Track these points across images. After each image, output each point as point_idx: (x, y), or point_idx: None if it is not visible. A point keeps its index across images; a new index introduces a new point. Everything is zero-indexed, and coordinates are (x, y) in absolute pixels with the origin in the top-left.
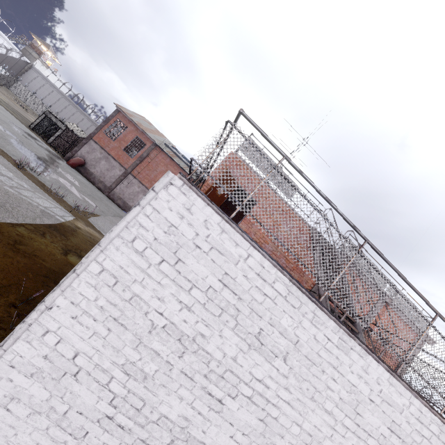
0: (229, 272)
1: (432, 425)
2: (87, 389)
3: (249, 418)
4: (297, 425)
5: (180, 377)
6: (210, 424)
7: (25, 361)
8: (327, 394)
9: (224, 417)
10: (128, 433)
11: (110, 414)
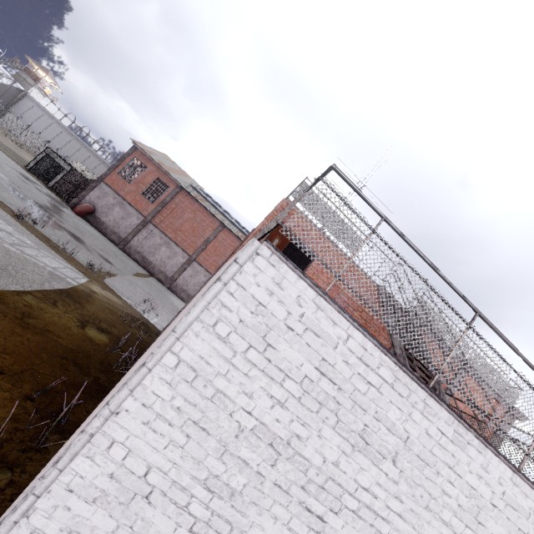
0: (327, 357)
1: None
2: (162, 513)
3: None
4: None
5: (273, 491)
6: None
7: (86, 482)
8: (444, 501)
9: None
10: None
11: None
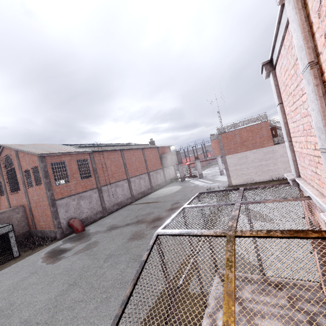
0: None
1: None
2: None
3: None
4: None
5: None
6: None
7: None
8: None
9: None
10: None
11: None
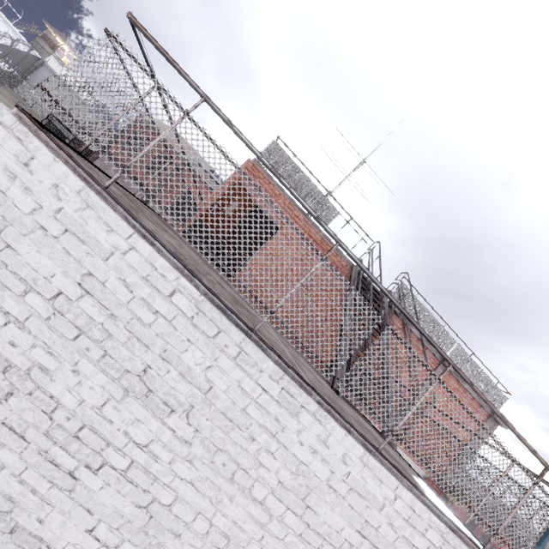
0: (96, 271)
1: (431, 532)
2: None
3: (122, 503)
4: (204, 518)
5: (2, 432)
6: (52, 509)
7: None
8: (258, 474)
9: (78, 500)
10: None
11: None
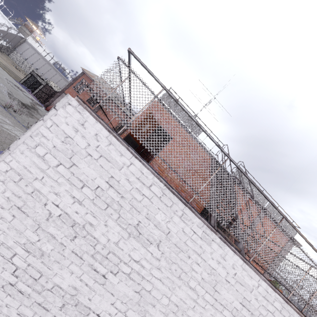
0: (115, 175)
1: (276, 303)
2: None
3: (128, 290)
4: (166, 297)
5: (71, 255)
6: (95, 293)
7: None
8: (192, 275)
9: (107, 288)
10: (27, 297)
11: (13, 282)
